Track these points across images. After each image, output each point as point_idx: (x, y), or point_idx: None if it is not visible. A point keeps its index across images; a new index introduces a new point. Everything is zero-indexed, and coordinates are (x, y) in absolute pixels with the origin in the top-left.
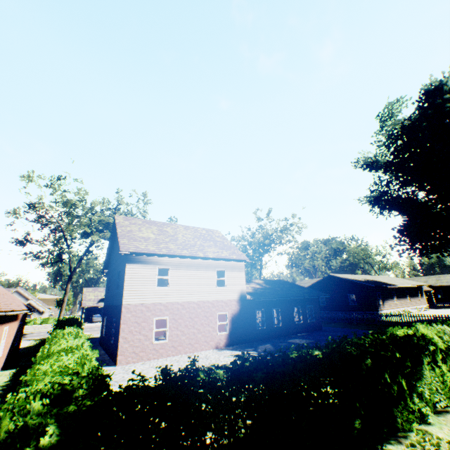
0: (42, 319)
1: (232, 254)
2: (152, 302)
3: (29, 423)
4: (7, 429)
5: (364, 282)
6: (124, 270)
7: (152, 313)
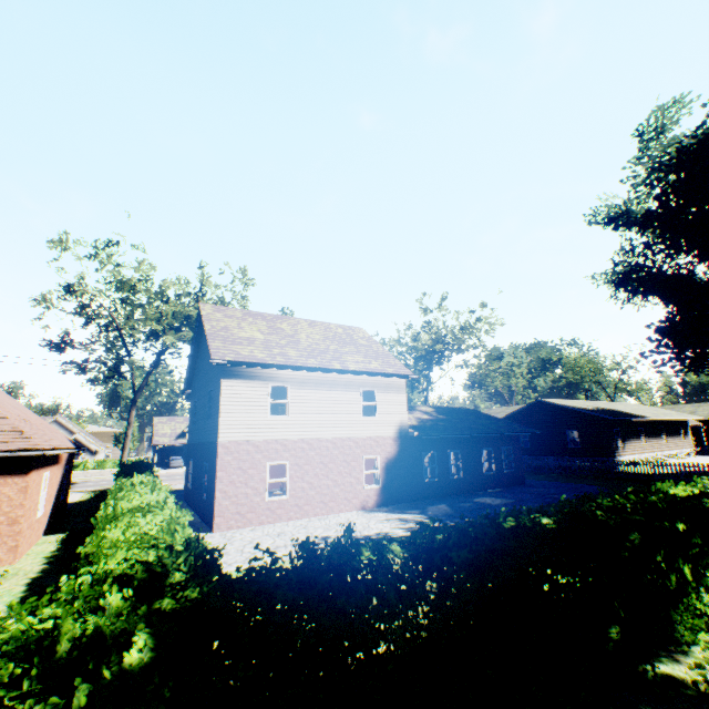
0: (96, 462)
1: (386, 365)
2: (263, 439)
3: (105, 628)
4: (71, 635)
5: (595, 412)
6: (219, 389)
7: (263, 455)
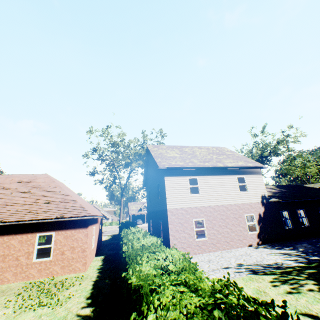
0: (109, 223)
1: (246, 162)
2: (188, 207)
3: None
4: None
5: None
6: (163, 182)
7: (190, 215)
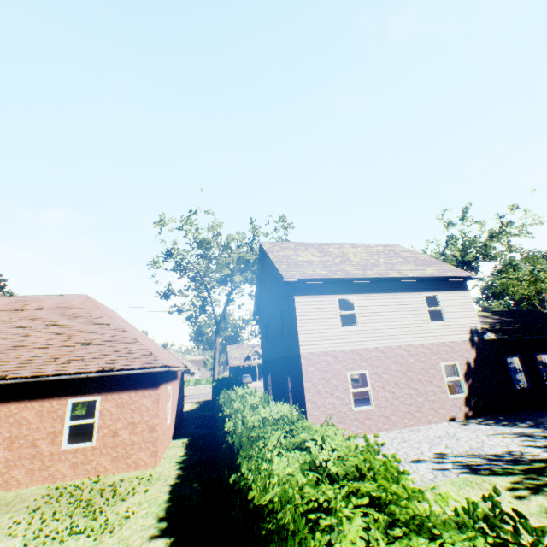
0: (195, 380)
1: (441, 270)
2: (338, 349)
3: None
4: None
5: None
6: (292, 306)
7: (342, 365)
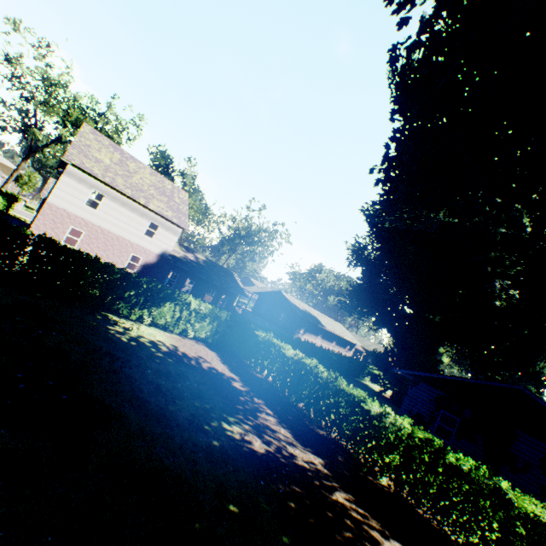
0: None
1: (176, 218)
2: (75, 214)
3: None
4: None
5: (298, 309)
6: (62, 175)
7: (71, 221)
